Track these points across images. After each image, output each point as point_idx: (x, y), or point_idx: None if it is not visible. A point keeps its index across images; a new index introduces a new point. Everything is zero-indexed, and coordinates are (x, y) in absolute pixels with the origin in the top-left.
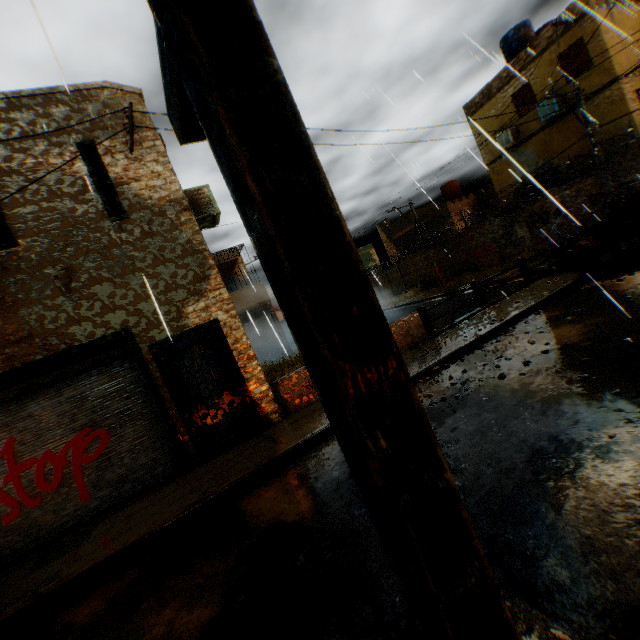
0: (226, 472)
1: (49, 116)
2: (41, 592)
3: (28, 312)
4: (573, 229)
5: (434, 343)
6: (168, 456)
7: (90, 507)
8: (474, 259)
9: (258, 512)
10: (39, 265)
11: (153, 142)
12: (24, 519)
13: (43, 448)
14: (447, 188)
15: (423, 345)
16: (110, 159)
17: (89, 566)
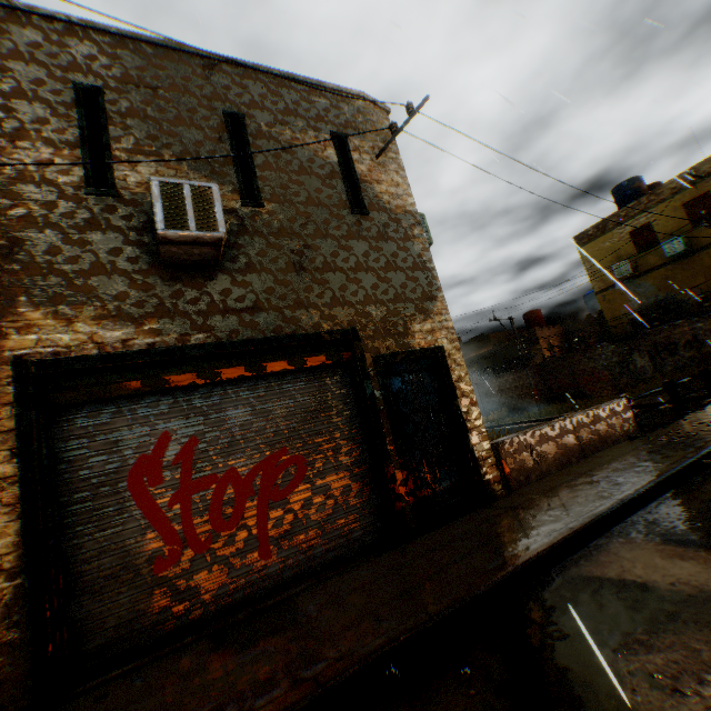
0: (503, 537)
1: (310, 103)
2: (312, 677)
3: (256, 279)
4: (707, 364)
5: (663, 434)
6: (369, 515)
7: (267, 572)
8: (578, 385)
9: (670, 578)
10: (277, 233)
11: (395, 155)
12: (179, 570)
13: (226, 463)
14: (531, 316)
15: (644, 436)
16: (357, 156)
17: (385, 641)
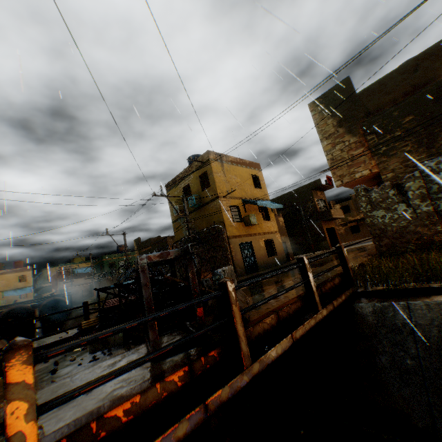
0: None
1: None
2: None
3: None
4: None
5: None
6: None
7: None
8: None
9: None
10: None
11: None
12: None
13: None
14: None
15: None
16: None
17: None
